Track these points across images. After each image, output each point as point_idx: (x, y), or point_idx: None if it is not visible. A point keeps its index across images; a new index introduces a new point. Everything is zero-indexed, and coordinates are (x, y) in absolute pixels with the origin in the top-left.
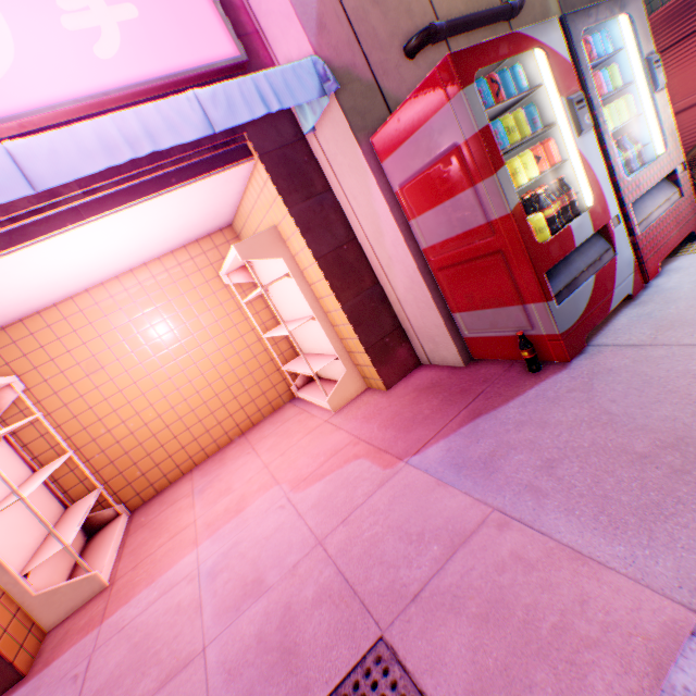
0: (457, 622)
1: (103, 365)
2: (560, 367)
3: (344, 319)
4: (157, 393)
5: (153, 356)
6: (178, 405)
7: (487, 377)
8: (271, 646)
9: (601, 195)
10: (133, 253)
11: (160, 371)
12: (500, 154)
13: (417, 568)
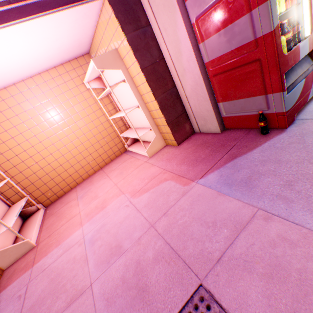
0: (251, 278)
1: (21, 132)
2: (280, 131)
3: (156, 106)
4: (53, 147)
5: (49, 127)
6: (66, 154)
7: (236, 138)
8: (131, 286)
9: None
10: (30, 64)
11: (54, 136)
12: None
13: (216, 242)
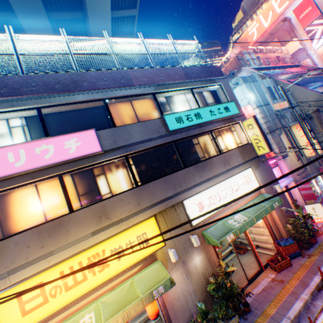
0: None
1: None
2: None
3: (289, 200)
4: None
5: None
6: None
7: None
8: None
9: (319, 191)
10: None
11: None
12: (311, 188)
13: None
